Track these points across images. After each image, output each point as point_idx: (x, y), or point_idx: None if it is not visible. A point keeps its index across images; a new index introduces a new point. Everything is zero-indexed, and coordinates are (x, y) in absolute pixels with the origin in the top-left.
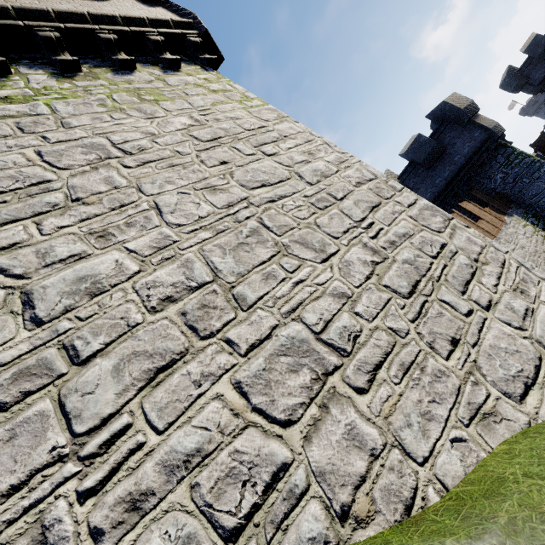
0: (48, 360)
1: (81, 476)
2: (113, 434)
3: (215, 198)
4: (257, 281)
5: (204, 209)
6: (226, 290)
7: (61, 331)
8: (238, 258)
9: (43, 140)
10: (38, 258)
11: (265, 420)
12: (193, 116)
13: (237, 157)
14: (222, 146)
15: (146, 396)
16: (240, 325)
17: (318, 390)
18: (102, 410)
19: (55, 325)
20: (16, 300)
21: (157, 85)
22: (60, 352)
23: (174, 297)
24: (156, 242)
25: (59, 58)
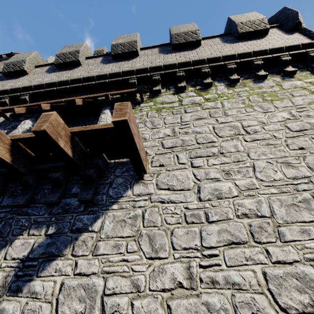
0: (200, 215)
1: (201, 259)
2: (212, 254)
3: (287, 171)
4: (295, 230)
5: (278, 176)
6: (274, 225)
7: (205, 207)
8: (289, 212)
9: (216, 121)
10: (205, 175)
11: (272, 298)
12: (292, 112)
13: (313, 146)
14: (305, 136)
15: (226, 249)
16: (276, 247)
17: (310, 311)
18: (211, 243)
19: (204, 203)
20: (196, 188)
21: (275, 89)
22: (204, 214)
23: (248, 215)
24: (248, 185)
25: (232, 78)
